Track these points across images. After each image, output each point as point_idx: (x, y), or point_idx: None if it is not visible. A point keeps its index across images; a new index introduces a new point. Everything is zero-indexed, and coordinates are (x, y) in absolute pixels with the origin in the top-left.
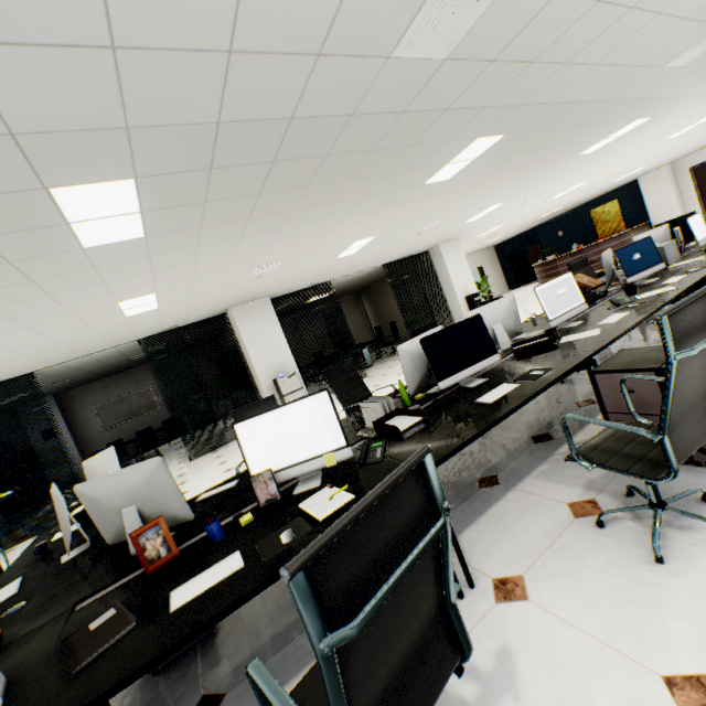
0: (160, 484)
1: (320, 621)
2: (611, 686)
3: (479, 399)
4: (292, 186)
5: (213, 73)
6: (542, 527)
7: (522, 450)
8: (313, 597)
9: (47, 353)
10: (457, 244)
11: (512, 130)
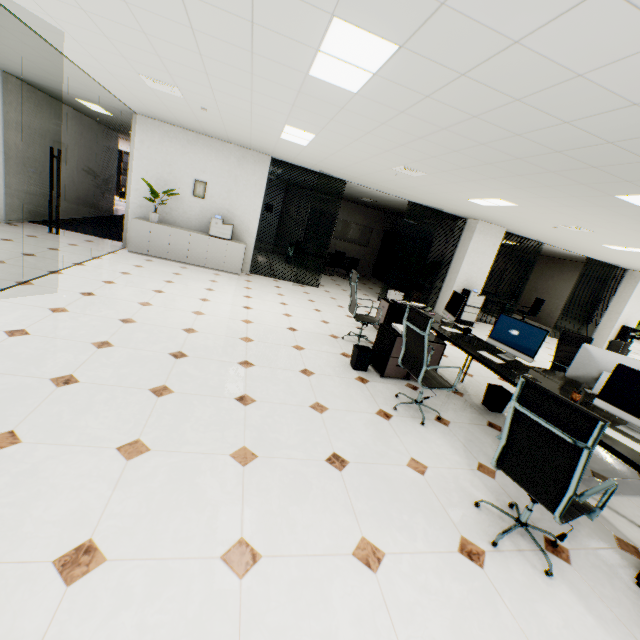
0: None
1: None
2: None
3: None
4: None
5: None
6: None
7: None
8: None
9: (388, 184)
10: None
11: None
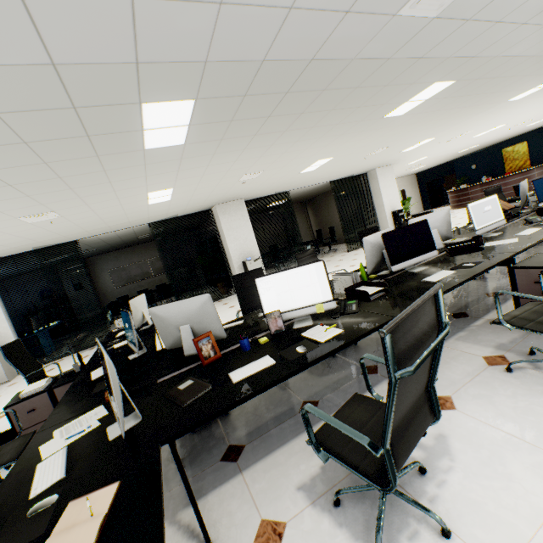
0: (207, 312)
1: (395, 362)
2: (519, 458)
3: (425, 279)
4: (292, 113)
5: (274, 23)
6: (463, 370)
7: None
8: (393, 349)
9: (91, 226)
10: (390, 169)
11: (463, 77)
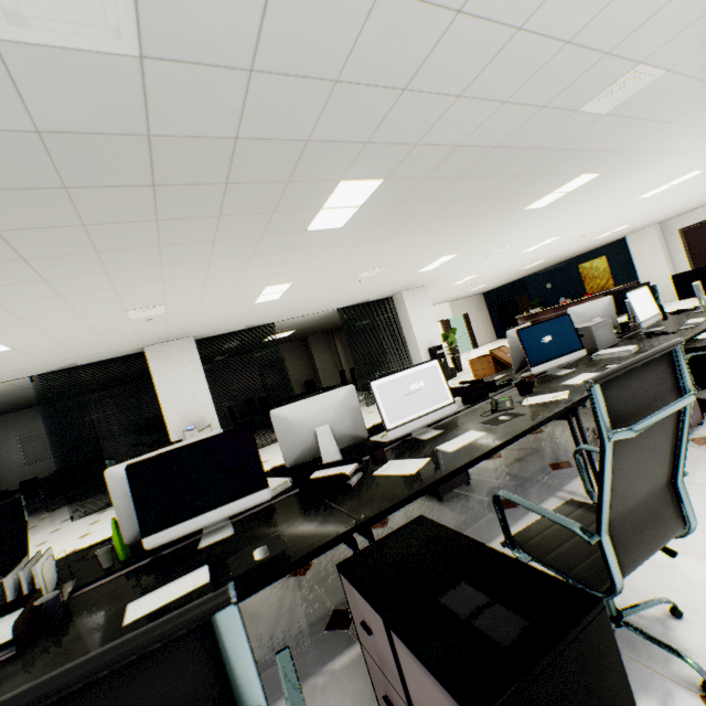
0: None
1: None
2: None
3: (132, 604)
4: (56, 225)
5: None
6: None
7: (301, 640)
8: None
9: None
10: (423, 292)
11: (392, 174)
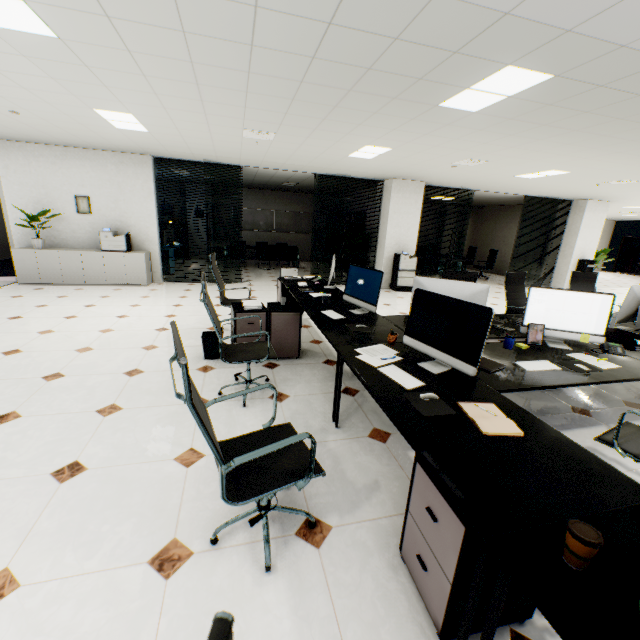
0: (476, 301)
1: None
2: None
3: None
4: (611, 115)
5: None
6: None
7: None
8: None
9: (272, 158)
10: (605, 206)
11: None
